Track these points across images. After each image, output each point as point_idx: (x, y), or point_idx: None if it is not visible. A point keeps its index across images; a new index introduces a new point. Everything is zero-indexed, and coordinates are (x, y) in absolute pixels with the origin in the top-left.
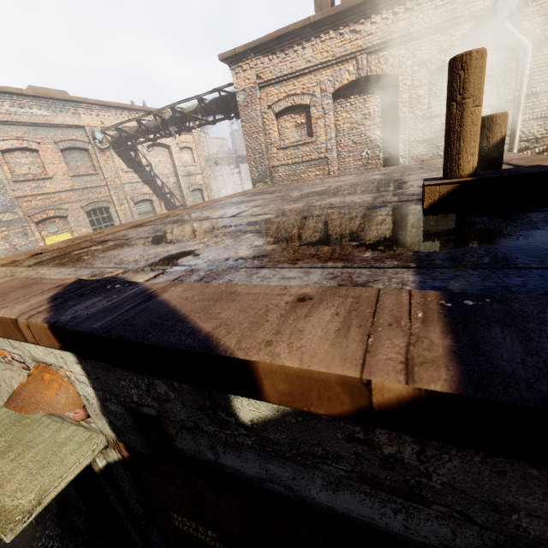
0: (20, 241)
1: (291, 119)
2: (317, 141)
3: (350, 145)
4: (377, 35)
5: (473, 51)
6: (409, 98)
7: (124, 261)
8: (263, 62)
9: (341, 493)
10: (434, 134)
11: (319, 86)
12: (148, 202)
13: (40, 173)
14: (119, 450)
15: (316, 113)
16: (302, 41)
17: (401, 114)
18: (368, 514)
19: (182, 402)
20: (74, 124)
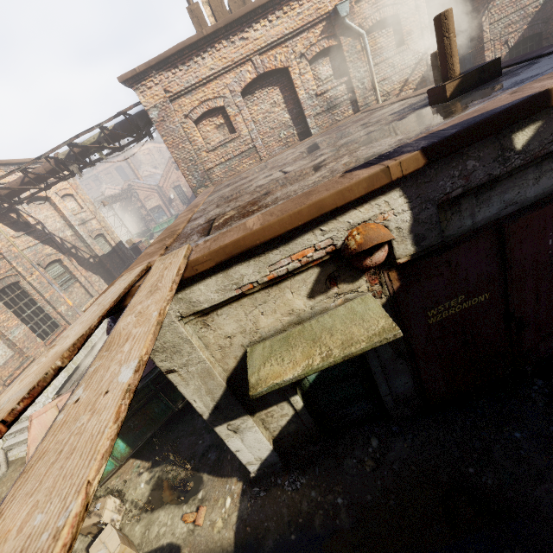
0: None
1: (210, 123)
2: (241, 135)
3: (268, 131)
4: (262, 39)
5: (449, 10)
6: (301, 83)
7: (315, 182)
8: (167, 76)
9: (540, 181)
10: (328, 106)
11: (228, 88)
12: (56, 263)
13: None
14: (389, 289)
15: (232, 111)
16: (200, 53)
17: (300, 96)
18: (551, 183)
19: (483, 164)
20: None
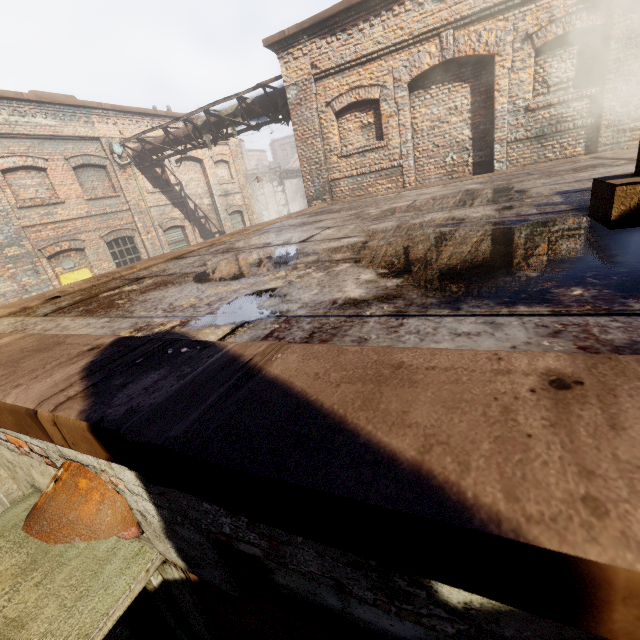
0: (30, 280)
1: (355, 119)
2: (388, 146)
3: (431, 148)
4: (467, 3)
5: None
6: (508, 84)
7: (176, 307)
8: (319, 46)
9: None
10: (540, 131)
11: (392, 75)
12: (179, 229)
13: (50, 197)
14: (183, 570)
15: (387, 109)
16: (370, 16)
17: (497, 106)
18: None
19: (318, 550)
20: (88, 135)
